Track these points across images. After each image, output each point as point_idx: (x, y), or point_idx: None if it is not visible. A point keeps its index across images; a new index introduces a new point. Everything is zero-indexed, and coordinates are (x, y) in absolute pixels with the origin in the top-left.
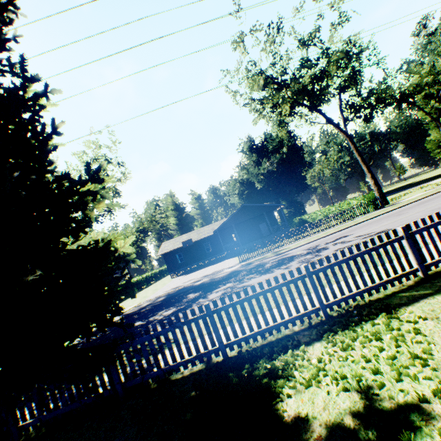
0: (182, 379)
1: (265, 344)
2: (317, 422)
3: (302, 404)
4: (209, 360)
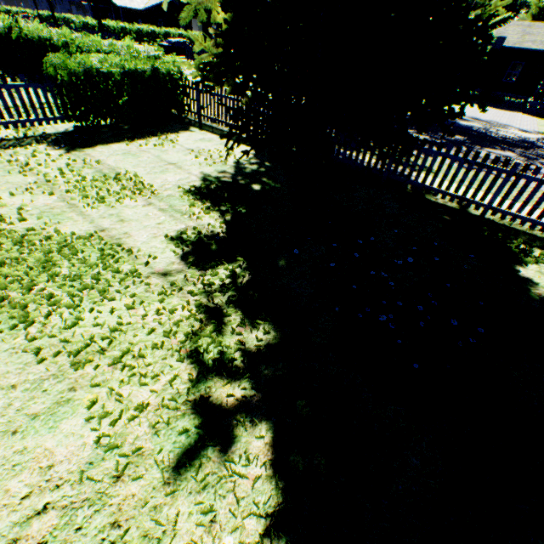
0: (435, 203)
1: (527, 233)
2: (543, 290)
3: (538, 278)
4: (465, 208)
